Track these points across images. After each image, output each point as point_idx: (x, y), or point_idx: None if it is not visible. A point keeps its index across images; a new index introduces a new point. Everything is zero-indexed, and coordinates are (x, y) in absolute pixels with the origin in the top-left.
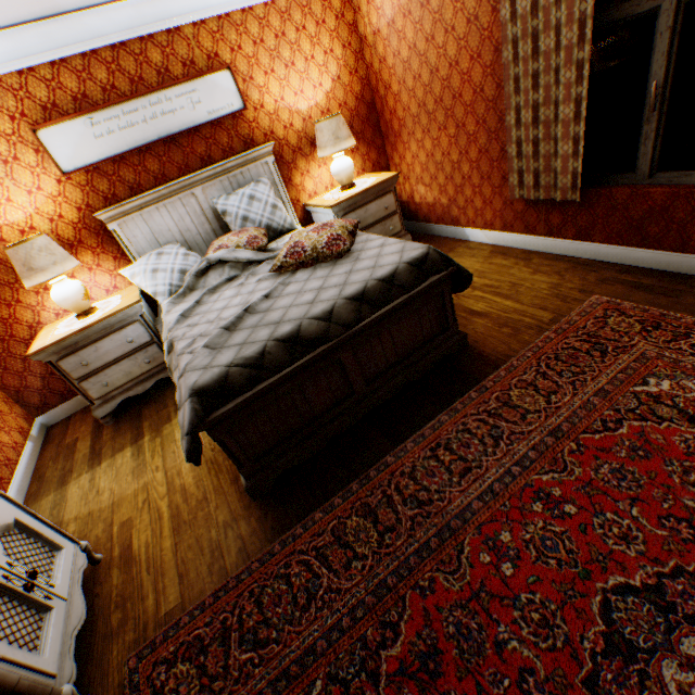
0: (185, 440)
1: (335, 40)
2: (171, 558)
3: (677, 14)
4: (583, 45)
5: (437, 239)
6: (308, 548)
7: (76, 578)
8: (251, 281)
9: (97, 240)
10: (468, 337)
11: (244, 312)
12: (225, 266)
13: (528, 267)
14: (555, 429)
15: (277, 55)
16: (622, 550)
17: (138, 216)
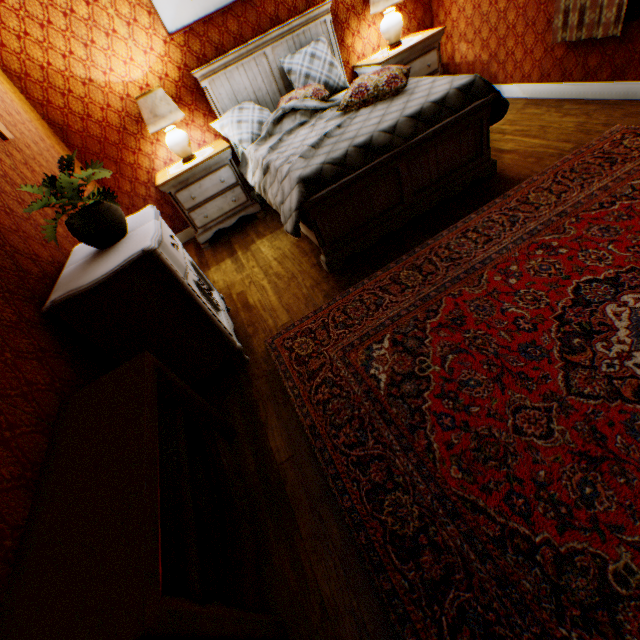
0: (291, 218)
1: None
2: (278, 304)
3: None
4: None
5: None
6: (373, 289)
7: (224, 308)
8: (320, 123)
9: (191, 98)
10: (496, 168)
11: (324, 137)
12: (296, 114)
13: (558, 113)
14: (560, 214)
15: None
16: (595, 266)
17: (222, 75)
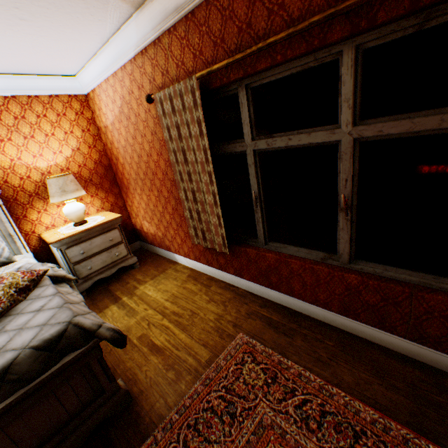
0: None
1: (75, 126)
2: None
3: (256, 156)
4: (209, 163)
5: (159, 258)
6: None
7: None
8: None
9: None
10: (138, 383)
11: None
12: None
13: (207, 294)
14: None
15: (16, 130)
16: None
17: None
